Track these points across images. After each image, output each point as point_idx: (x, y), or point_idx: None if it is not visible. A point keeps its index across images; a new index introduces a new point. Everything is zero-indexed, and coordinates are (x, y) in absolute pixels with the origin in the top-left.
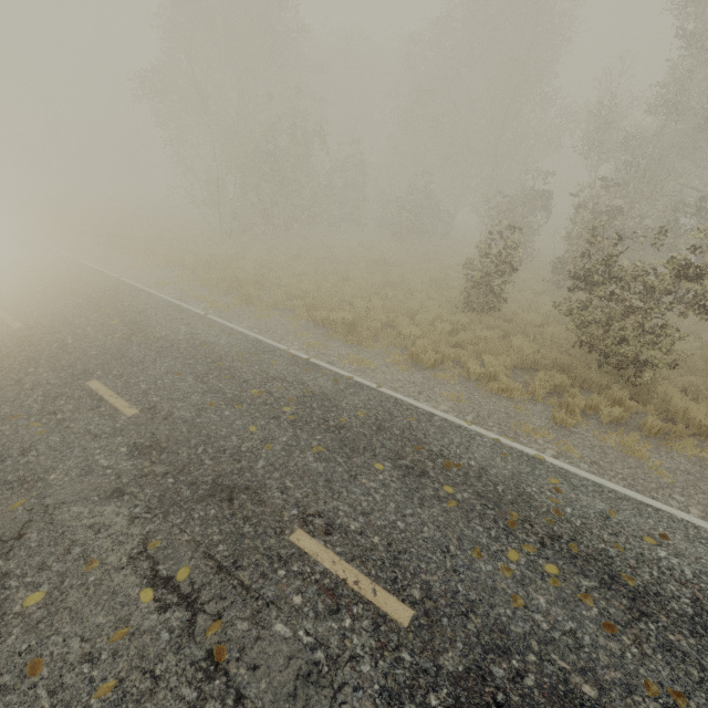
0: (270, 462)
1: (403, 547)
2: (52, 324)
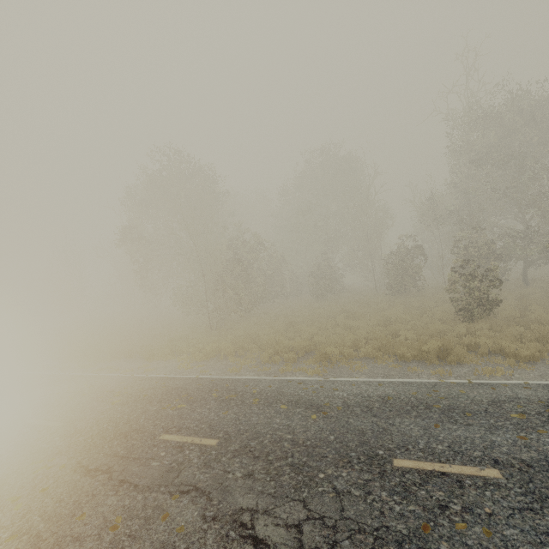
0: None
1: None
2: (239, 429)
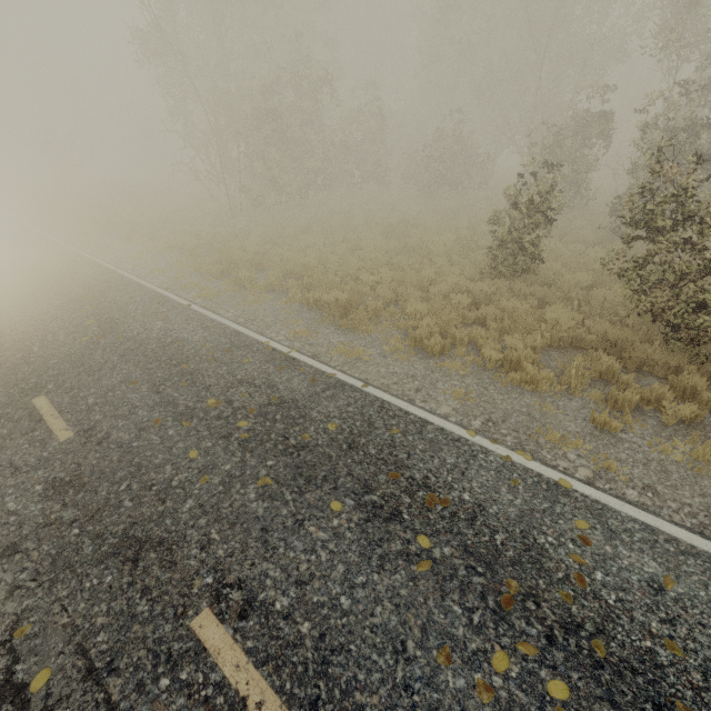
0: (200, 503)
1: (339, 641)
2: (26, 330)
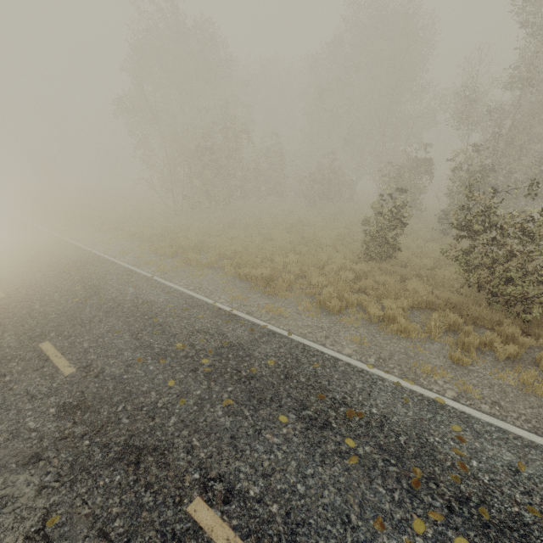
0: (181, 419)
1: (301, 517)
2: (28, 293)
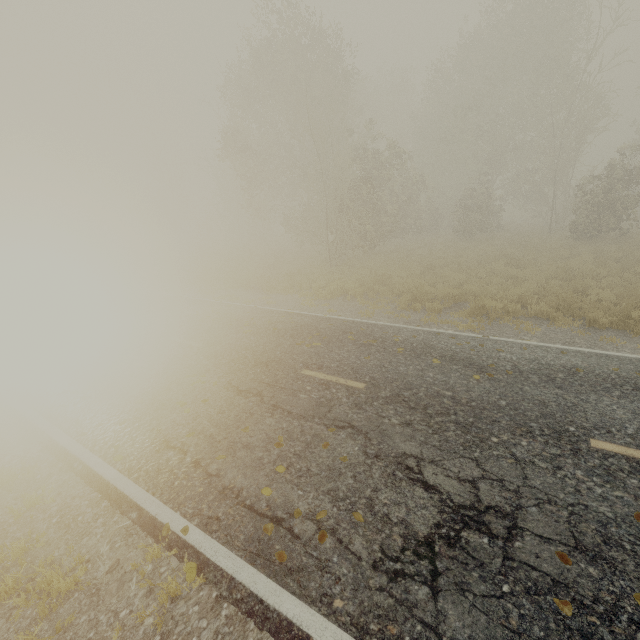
0: None
1: None
2: (387, 376)
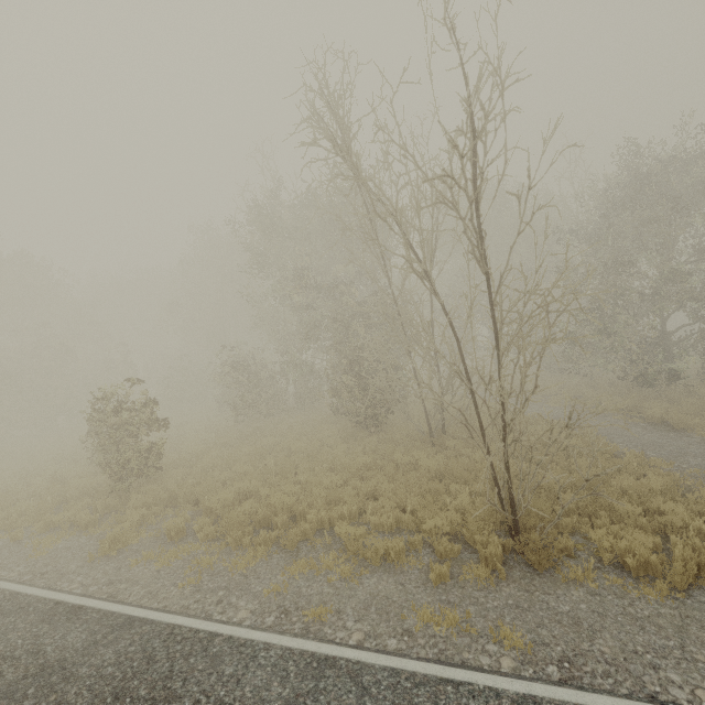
0: None
1: None
2: None
